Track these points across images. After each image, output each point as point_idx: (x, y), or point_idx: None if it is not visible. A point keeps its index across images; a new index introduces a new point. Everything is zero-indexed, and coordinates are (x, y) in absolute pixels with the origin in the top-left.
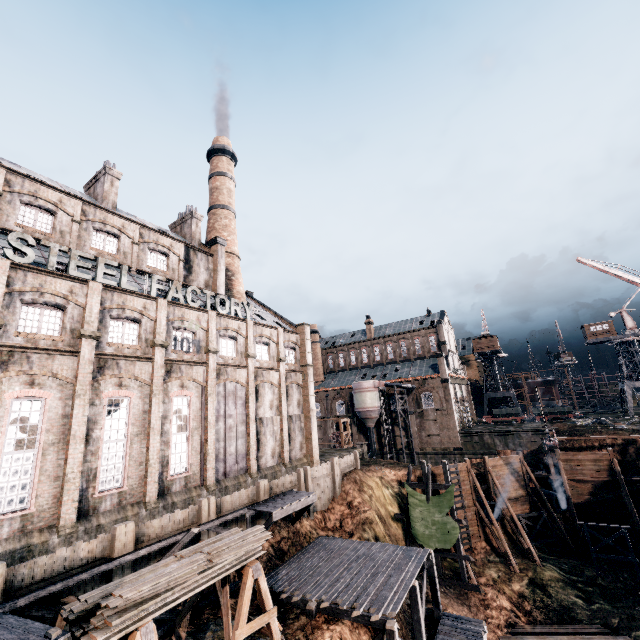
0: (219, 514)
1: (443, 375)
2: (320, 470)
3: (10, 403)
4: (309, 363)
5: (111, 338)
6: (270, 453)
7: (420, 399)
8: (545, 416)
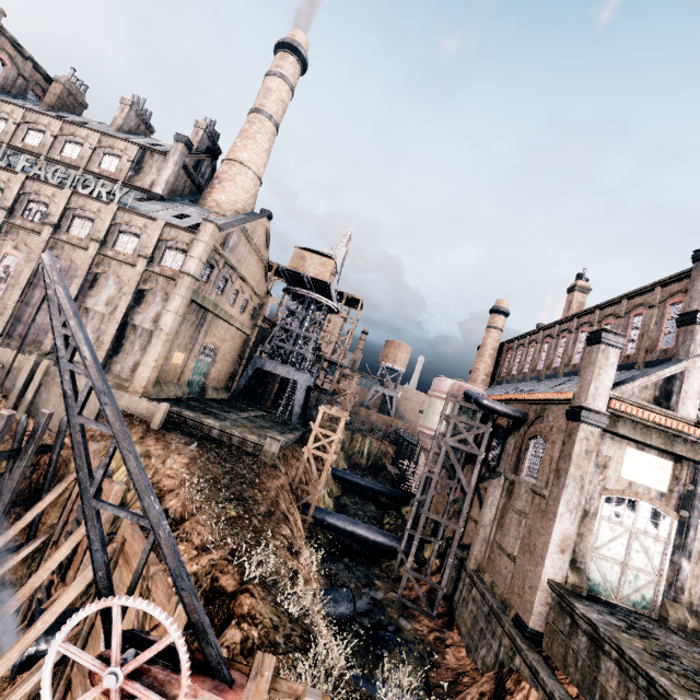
0: None
1: (579, 397)
2: None
3: None
4: (187, 271)
5: None
6: None
7: (524, 451)
8: None
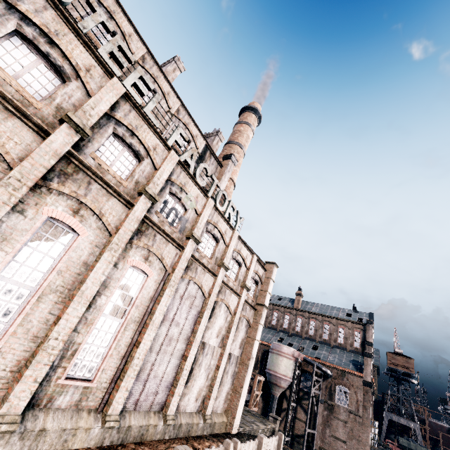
0: None
1: (367, 377)
2: None
3: None
4: (266, 304)
5: (100, 153)
6: (195, 393)
7: (334, 390)
8: None
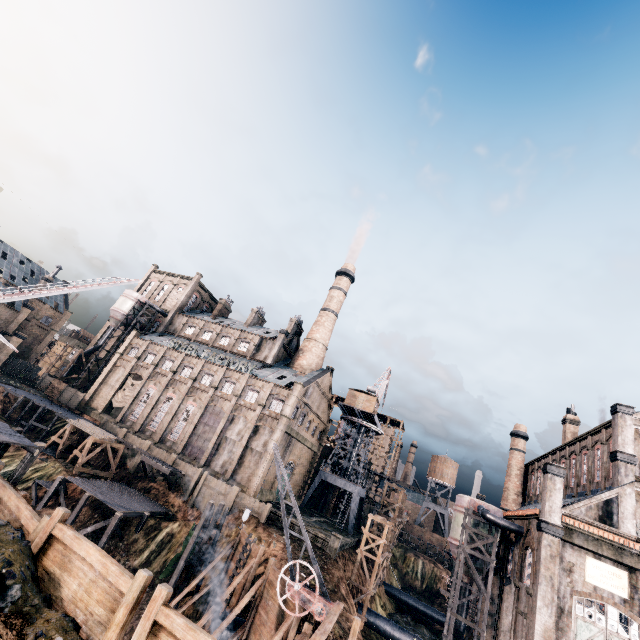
0: (150, 452)
1: (541, 513)
2: (219, 485)
3: (149, 388)
4: (285, 414)
5: (182, 374)
6: (222, 463)
7: (523, 560)
8: None
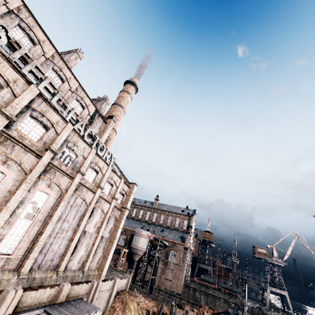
0: (17, 309)
1: (186, 245)
2: (106, 285)
3: None
4: (128, 207)
5: (21, 127)
6: (78, 259)
7: (169, 254)
8: (227, 290)
